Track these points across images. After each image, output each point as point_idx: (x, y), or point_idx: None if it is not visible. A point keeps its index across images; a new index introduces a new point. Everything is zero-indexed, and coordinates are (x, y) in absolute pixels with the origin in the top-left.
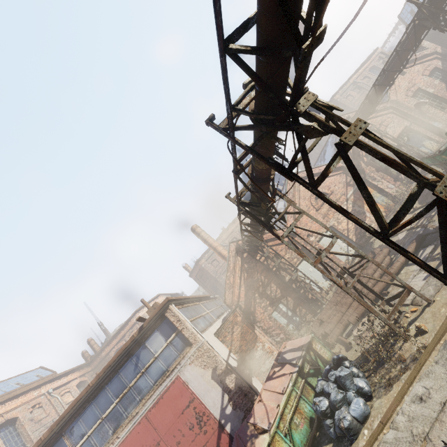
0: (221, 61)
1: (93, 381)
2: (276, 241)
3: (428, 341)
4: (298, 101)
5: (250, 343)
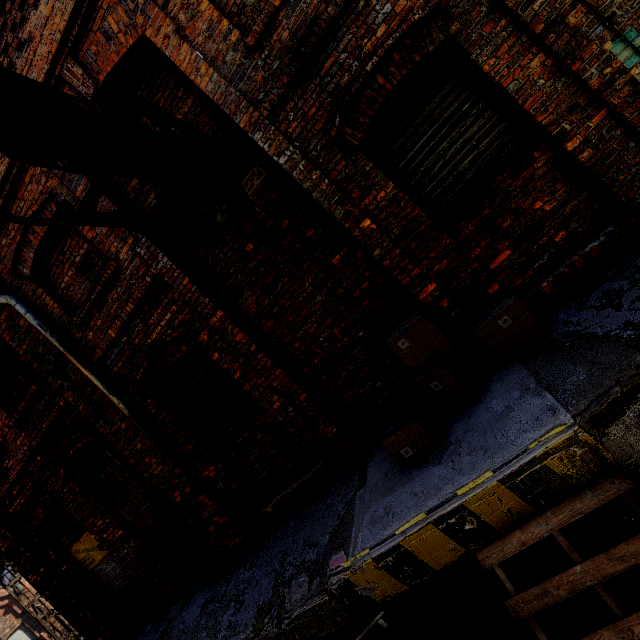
0: None
1: None
2: None
3: None
4: None
5: None
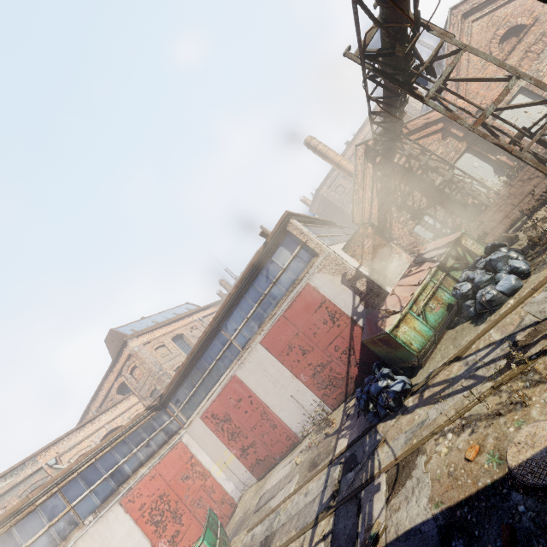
0: None
1: (233, 291)
2: (424, 131)
3: None
4: None
5: (384, 256)
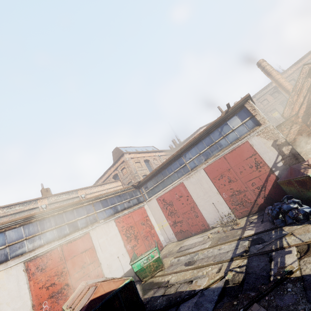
0: None
1: (197, 136)
2: None
3: None
4: None
5: (304, 138)
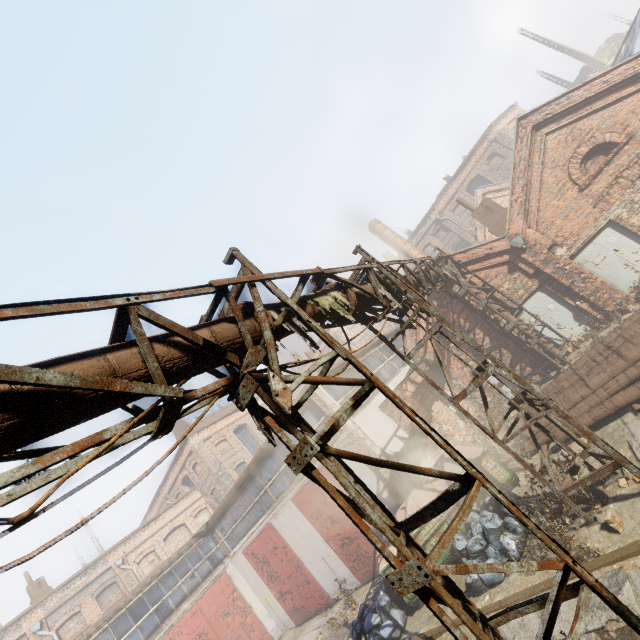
0: None
1: (263, 446)
2: (486, 262)
3: (607, 548)
4: (238, 389)
5: None
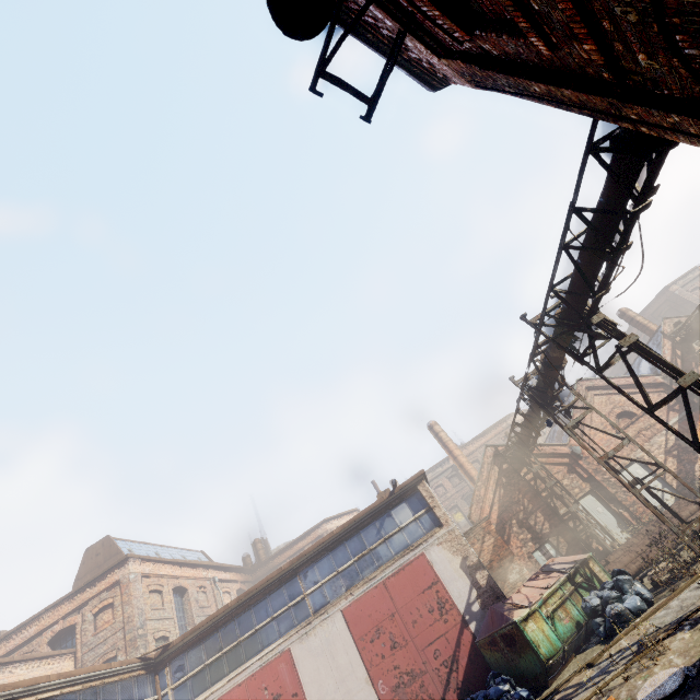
0: (547, 294)
1: (337, 530)
2: (551, 458)
3: None
4: (592, 317)
5: (504, 561)
